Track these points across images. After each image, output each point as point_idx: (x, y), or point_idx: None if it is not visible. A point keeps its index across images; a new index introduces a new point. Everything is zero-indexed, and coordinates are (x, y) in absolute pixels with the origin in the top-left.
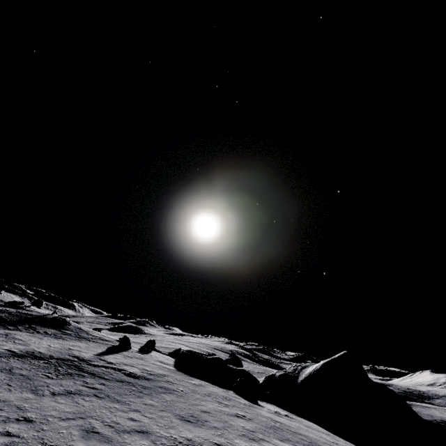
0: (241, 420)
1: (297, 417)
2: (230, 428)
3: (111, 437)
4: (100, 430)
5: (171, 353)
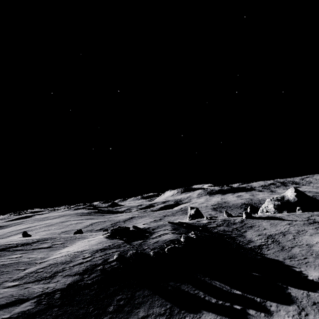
0: None
1: None
2: None
3: None
4: None
5: (192, 218)
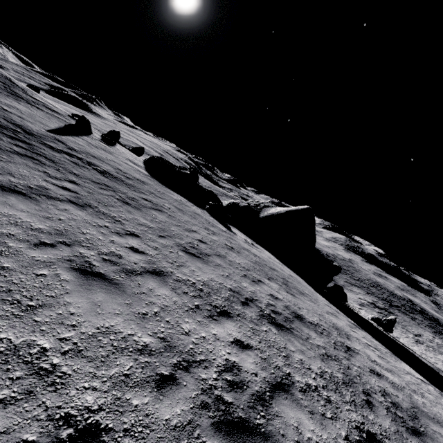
0: (234, 254)
1: (257, 244)
2: (231, 266)
3: (121, 285)
4: (100, 270)
5: (133, 149)
